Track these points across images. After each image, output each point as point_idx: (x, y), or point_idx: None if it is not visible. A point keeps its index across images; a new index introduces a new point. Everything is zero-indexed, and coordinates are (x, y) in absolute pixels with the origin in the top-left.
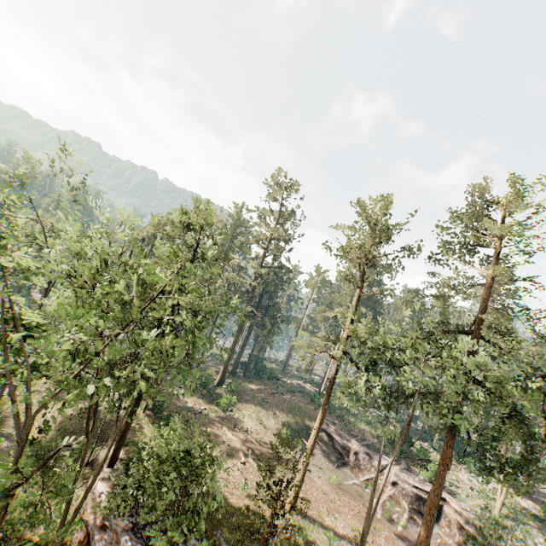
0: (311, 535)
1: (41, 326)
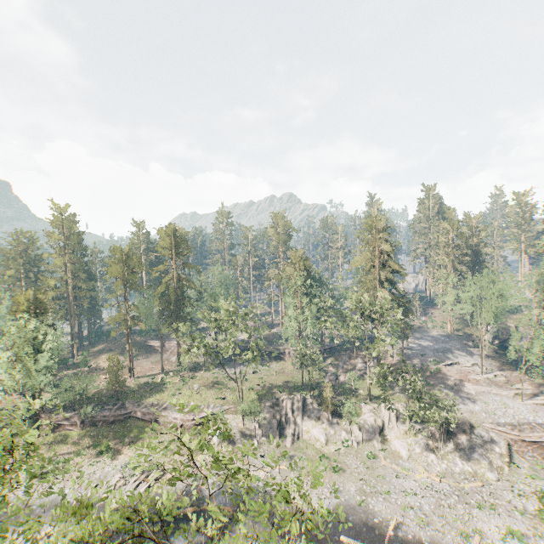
0: (141, 380)
1: None
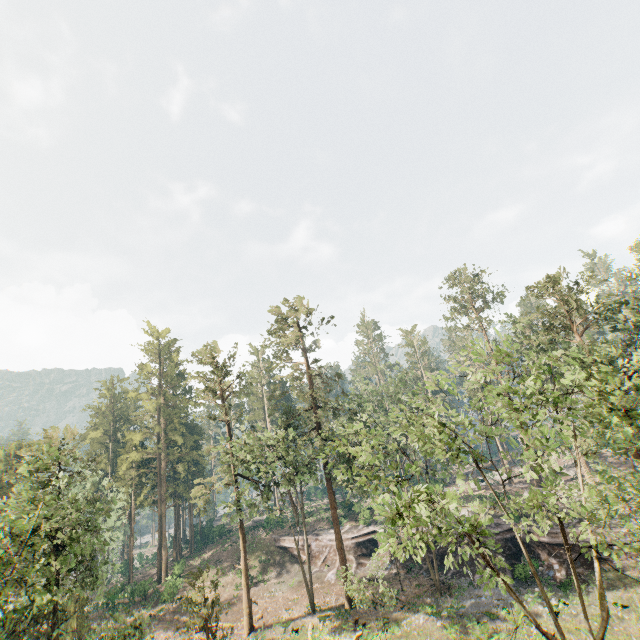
0: (269, 635)
1: None
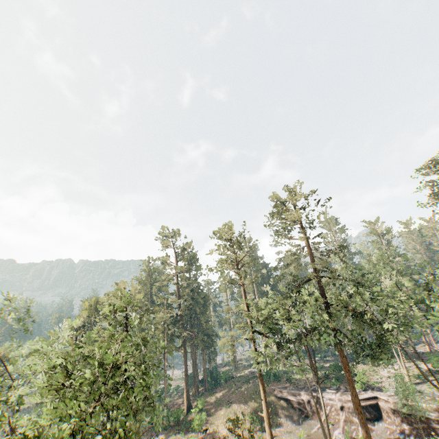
0: None
1: (33, 437)
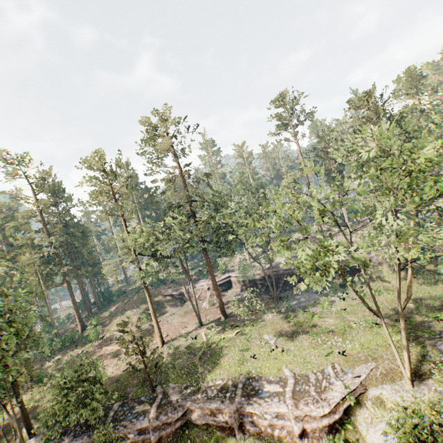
0: (177, 344)
1: None
